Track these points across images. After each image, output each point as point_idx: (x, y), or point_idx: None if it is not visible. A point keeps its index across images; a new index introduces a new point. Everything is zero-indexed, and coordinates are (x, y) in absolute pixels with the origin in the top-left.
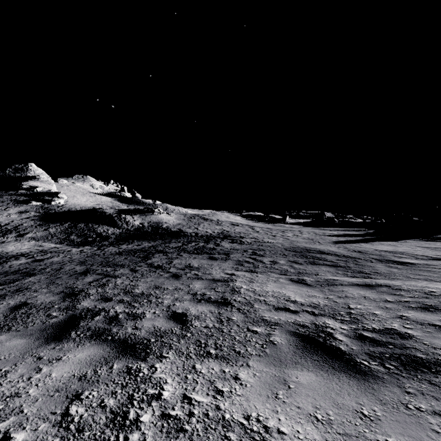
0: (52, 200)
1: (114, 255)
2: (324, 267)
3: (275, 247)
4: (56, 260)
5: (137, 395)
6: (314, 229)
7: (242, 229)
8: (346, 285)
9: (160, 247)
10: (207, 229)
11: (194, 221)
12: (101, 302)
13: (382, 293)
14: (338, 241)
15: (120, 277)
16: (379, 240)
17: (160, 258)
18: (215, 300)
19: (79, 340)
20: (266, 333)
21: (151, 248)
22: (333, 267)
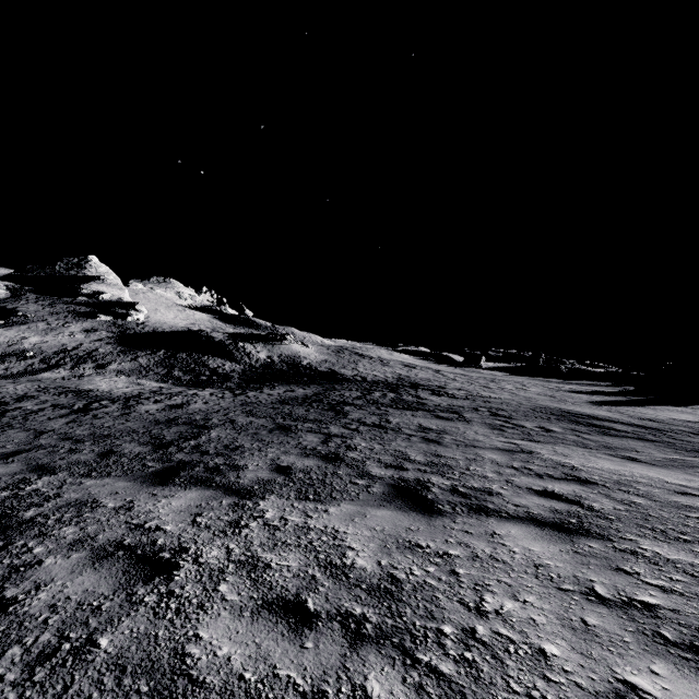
0: (128, 314)
1: (281, 405)
2: (633, 441)
3: (513, 405)
4: (204, 408)
5: (694, 573)
6: (531, 379)
7: (426, 373)
8: None
9: (333, 396)
10: (372, 371)
11: (346, 357)
12: (399, 471)
13: None
14: (596, 401)
15: (351, 438)
16: (657, 404)
17: (359, 412)
18: (563, 477)
19: (468, 515)
20: None
21: (322, 397)
22: (644, 441)
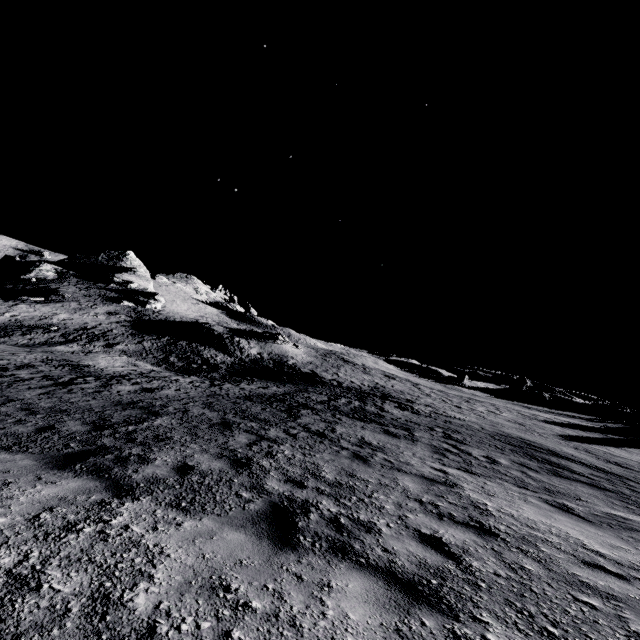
0: (148, 302)
1: (243, 401)
2: (582, 486)
3: (473, 429)
4: (171, 394)
5: None
6: (511, 403)
7: (403, 386)
8: None
9: (299, 398)
10: (351, 377)
11: (331, 362)
12: (295, 488)
13: None
14: (568, 436)
15: (281, 443)
16: (636, 446)
17: (312, 417)
18: (465, 522)
19: (322, 555)
20: (612, 612)
21: (288, 397)
22: (595, 488)
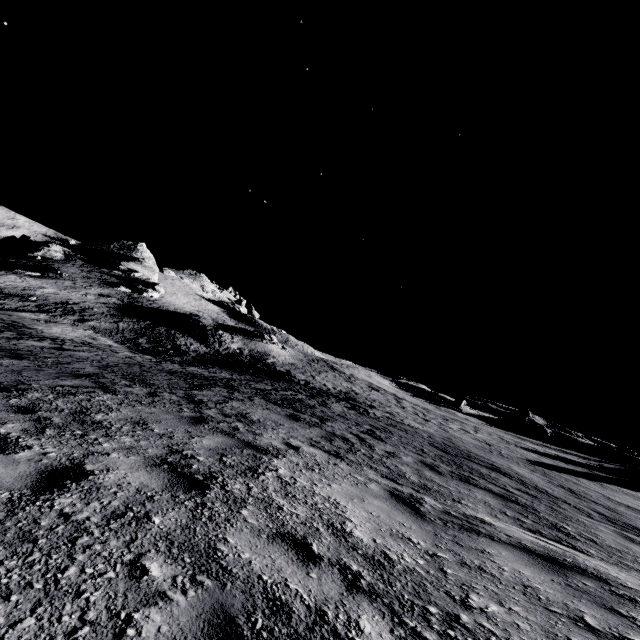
0: (145, 290)
1: (160, 372)
2: (482, 493)
3: (416, 434)
4: (81, 355)
5: None
6: (504, 432)
7: (381, 396)
8: (499, 541)
9: (236, 382)
10: (328, 381)
11: (315, 366)
12: (7, 410)
13: (579, 595)
14: (538, 462)
15: (116, 394)
16: (620, 485)
17: (217, 392)
18: (188, 473)
19: None
20: (157, 588)
21: (224, 380)
22: (500, 498)
